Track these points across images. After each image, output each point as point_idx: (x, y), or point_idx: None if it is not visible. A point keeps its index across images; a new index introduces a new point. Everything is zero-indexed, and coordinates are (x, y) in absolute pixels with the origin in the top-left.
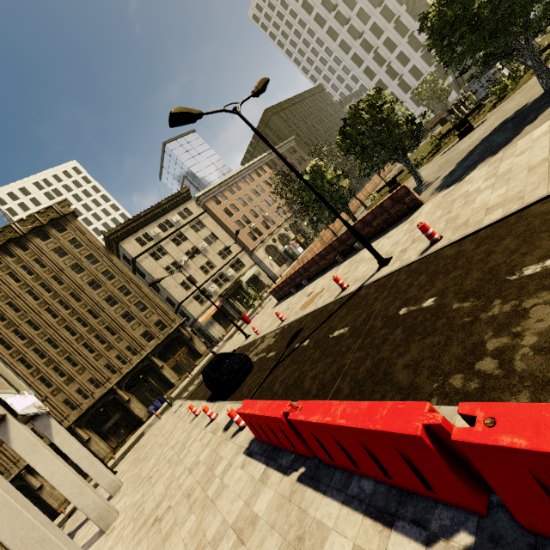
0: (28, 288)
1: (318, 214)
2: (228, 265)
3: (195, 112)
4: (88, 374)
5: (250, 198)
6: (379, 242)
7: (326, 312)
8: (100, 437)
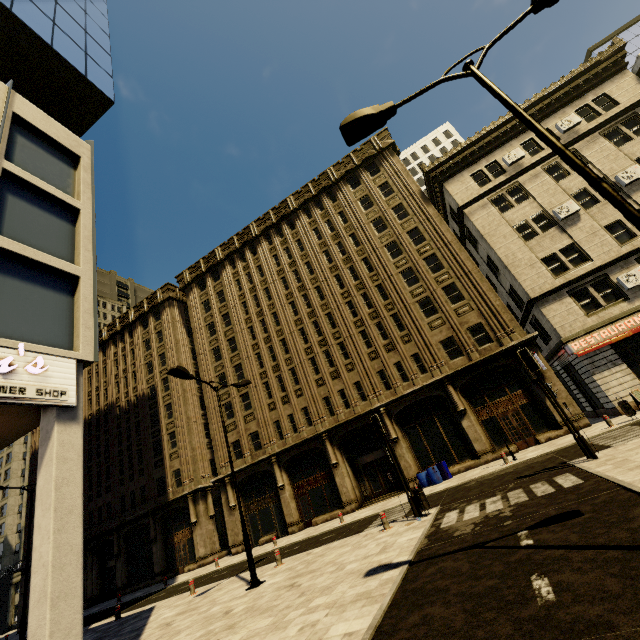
0: (326, 247)
1: None
2: None
3: None
4: (356, 374)
5: None
6: None
7: None
8: (351, 469)
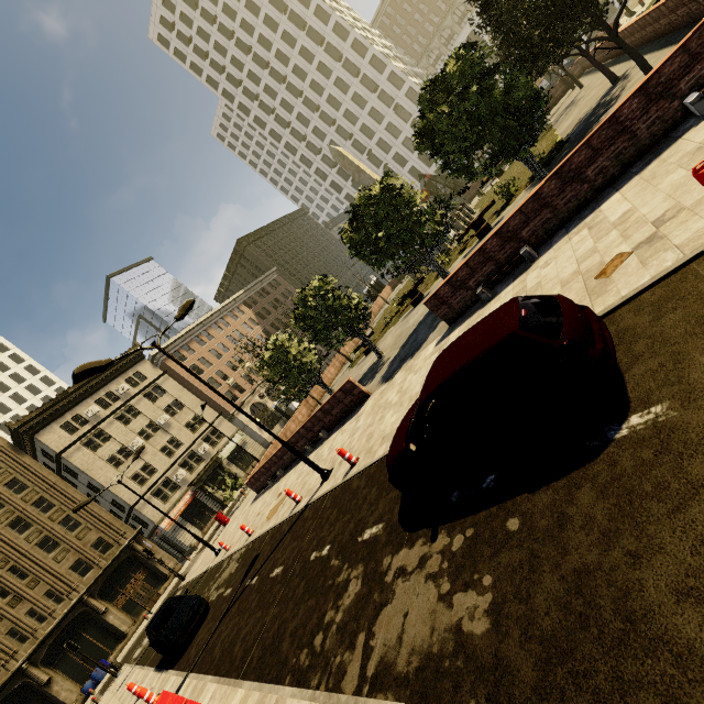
0: None
1: (287, 391)
2: (200, 439)
3: (104, 363)
4: None
5: (226, 347)
6: (336, 436)
7: (279, 533)
8: None
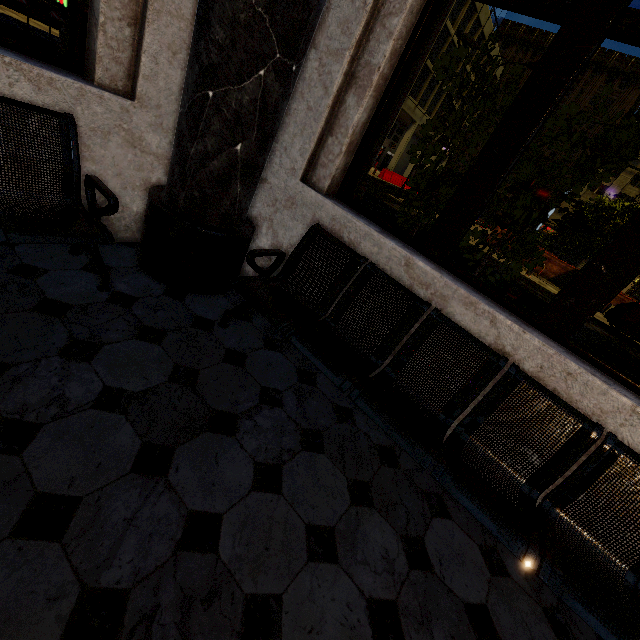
0: None
1: None
2: None
3: None
4: None
5: None
6: None
7: None
8: None
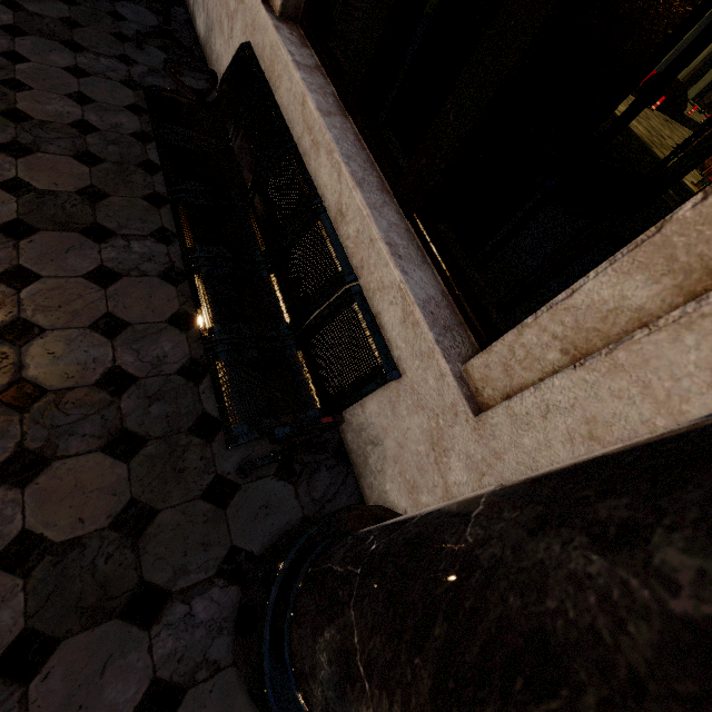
0: None
1: None
2: None
3: None
4: None
5: None
6: None
7: None
8: None
